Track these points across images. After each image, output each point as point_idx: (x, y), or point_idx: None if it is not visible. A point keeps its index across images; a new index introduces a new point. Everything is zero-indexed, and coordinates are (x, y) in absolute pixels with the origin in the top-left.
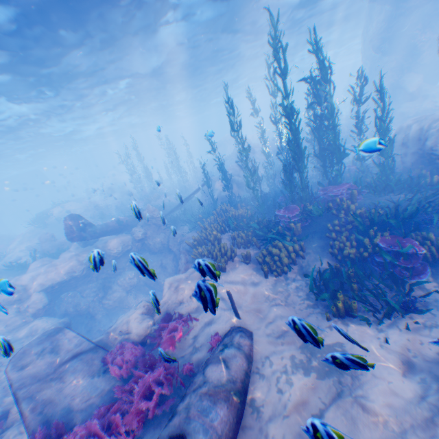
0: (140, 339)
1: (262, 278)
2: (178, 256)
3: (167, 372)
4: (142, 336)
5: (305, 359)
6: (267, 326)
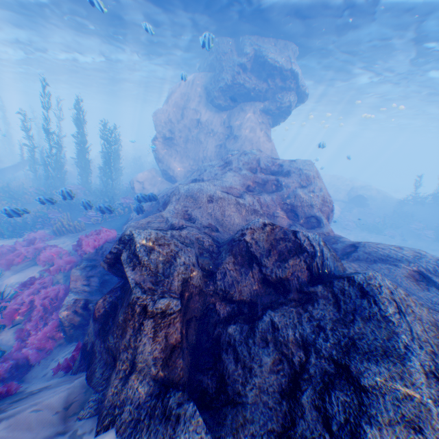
0: None
1: None
2: None
3: None
4: None
5: None
6: None
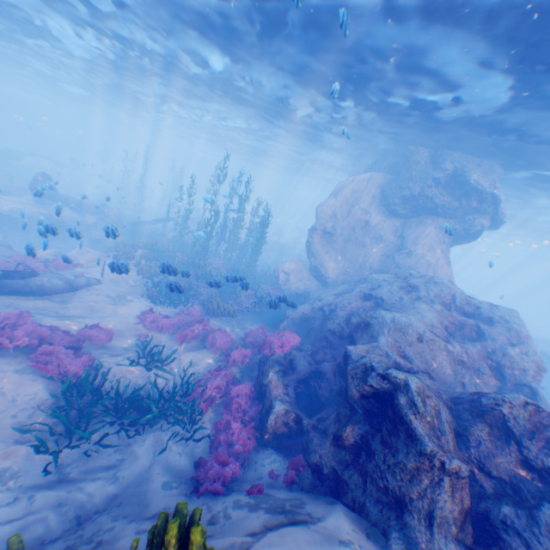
0: (41, 260)
1: (136, 275)
2: None
3: (47, 270)
4: (43, 259)
5: (113, 296)
6: (112, 285)
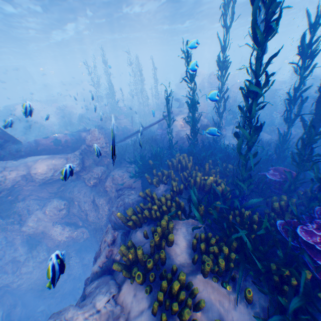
0: None
1: None
2: (112, 206)
3: None
4: None
5: None
6: None
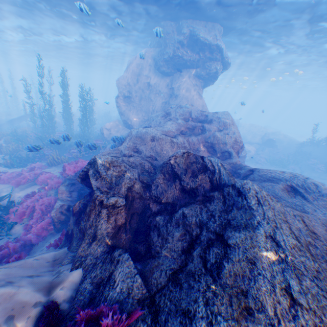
0: None
1: (0, 154)
2: None
3: None
4: None
5: None
6: None
